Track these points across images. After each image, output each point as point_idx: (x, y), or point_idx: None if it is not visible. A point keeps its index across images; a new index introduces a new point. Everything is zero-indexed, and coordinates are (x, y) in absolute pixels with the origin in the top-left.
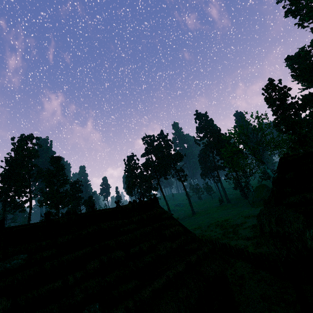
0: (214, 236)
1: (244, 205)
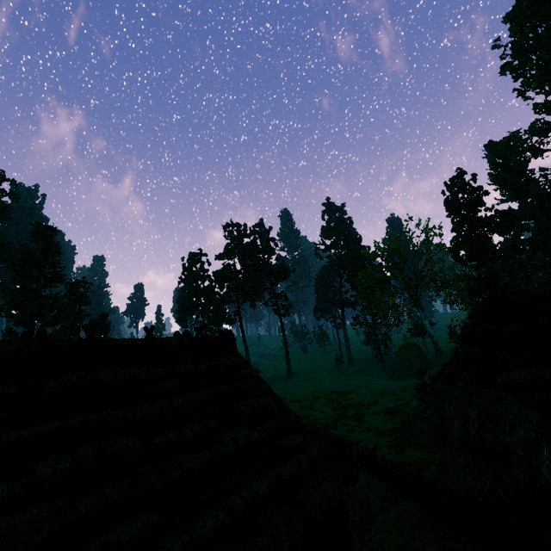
0: (322, 420)
1: (376, 372)
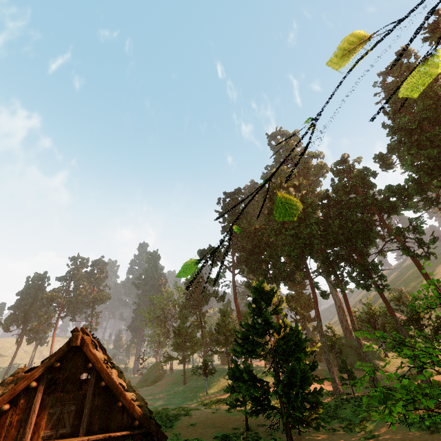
0: None
1: None
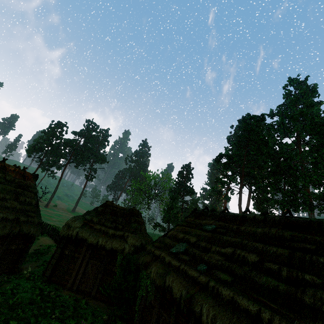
0: None
1: None
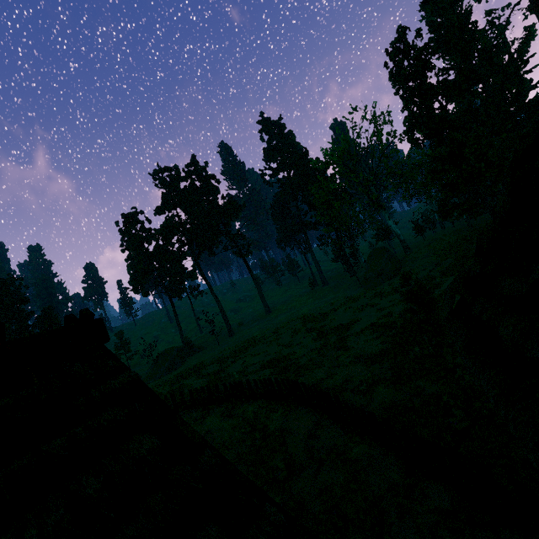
0: (303, 357)
1: (351, 286)
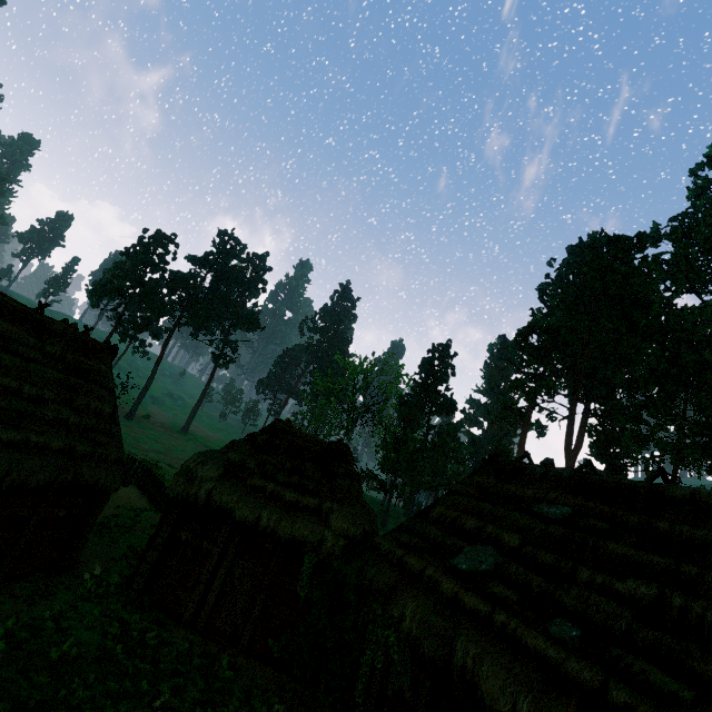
0: (171, 477)
1: None
